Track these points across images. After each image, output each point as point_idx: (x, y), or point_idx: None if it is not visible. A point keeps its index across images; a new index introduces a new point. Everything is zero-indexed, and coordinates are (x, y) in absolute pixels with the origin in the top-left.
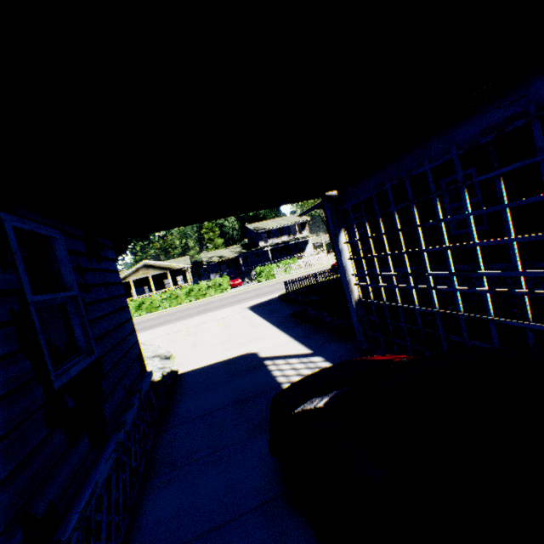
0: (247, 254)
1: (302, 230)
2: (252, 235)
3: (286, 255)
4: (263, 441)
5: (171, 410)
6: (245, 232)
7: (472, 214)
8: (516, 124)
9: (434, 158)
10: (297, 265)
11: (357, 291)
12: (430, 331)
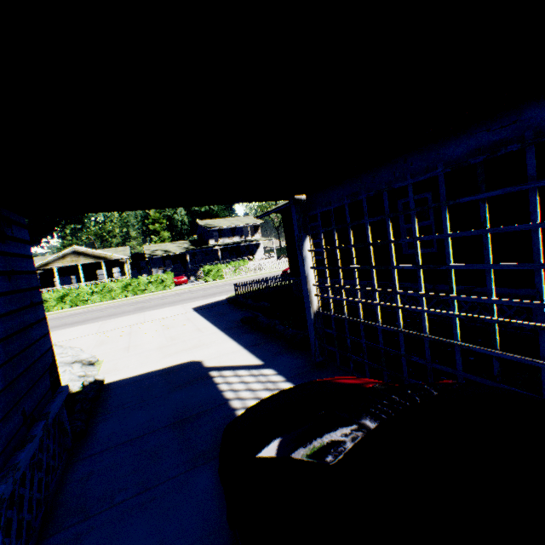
0: (196, 251)
1: (254, 233)
2: (202, 232)
3: (237, 256)
4: (206, 475)
5: (89, 433)
6: (195, 228)
7: (451, 235)
8: (510, 148)
9: (415, 174)
10: (248, 268)
11: (317, 302)
12: (391, 351)
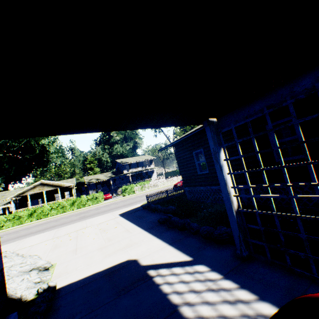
0: (116, 178)
1: (150, 164)
2: (119, 166)
3: (140, 179)
4: None
5: None
6: (114, 164)
7: None
8: None
9: None
10: (149, 185)
11: (235, 202)
12: None
